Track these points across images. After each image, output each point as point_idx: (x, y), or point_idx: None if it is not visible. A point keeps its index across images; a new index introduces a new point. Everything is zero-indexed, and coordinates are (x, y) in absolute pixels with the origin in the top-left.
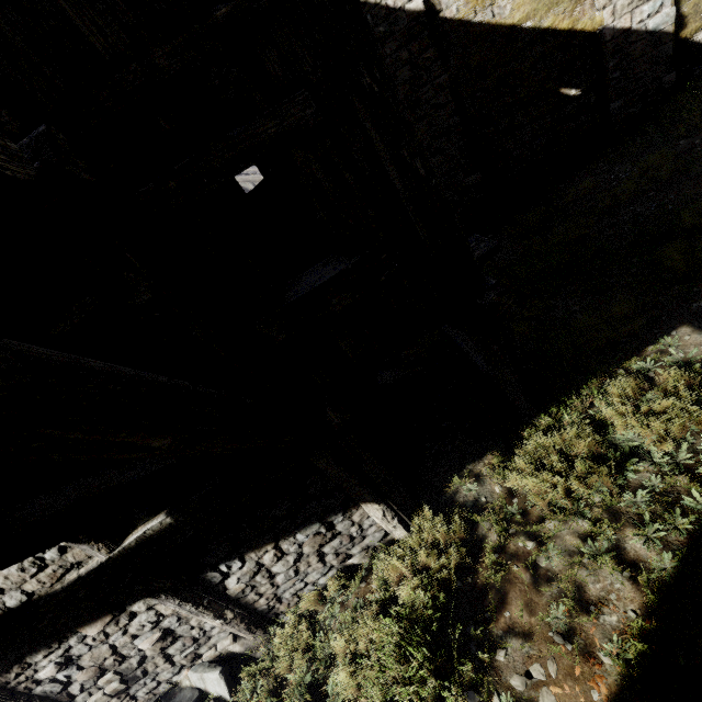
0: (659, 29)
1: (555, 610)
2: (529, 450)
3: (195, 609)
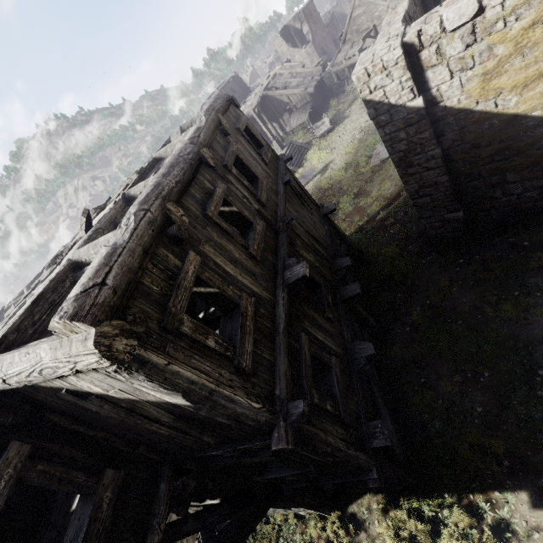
0: None
1: None
2: (396, 518)
3: None
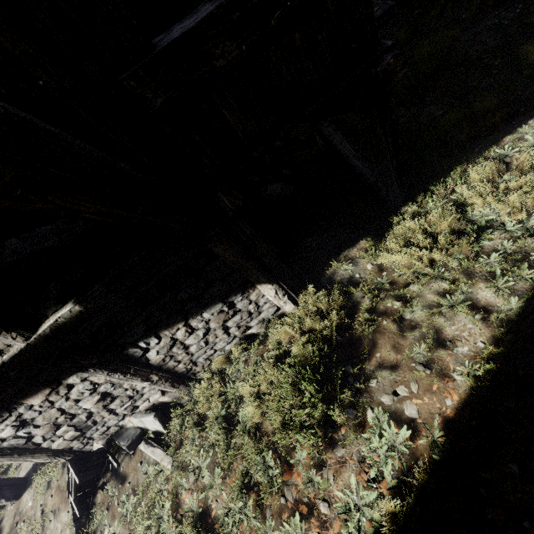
0: None
1: (418, 348)
2: (398, 232)
3: (124, 377)
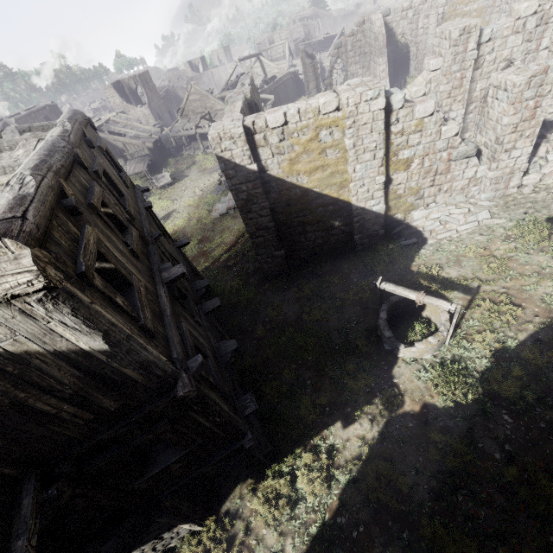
0: (378, 212)
1: None
2: (264, 487)
3: None
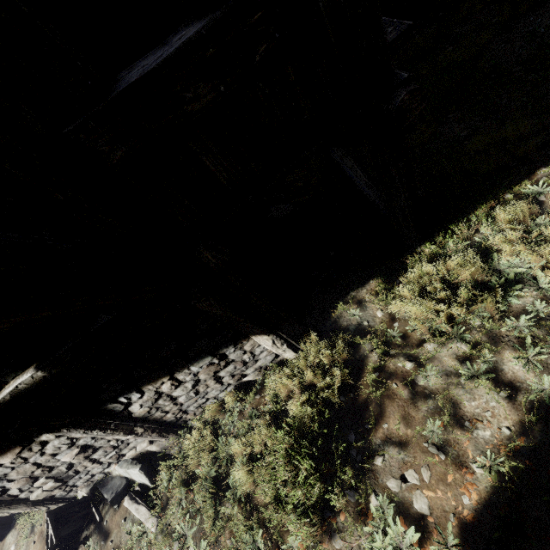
0: None
1: (431, 425)
2: (413, 278)
3: (103, 433)
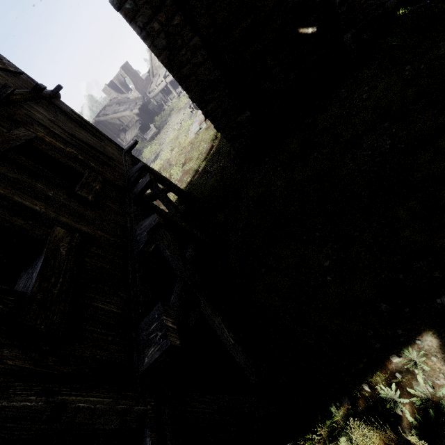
0: None
1: None
2: None
3: None
